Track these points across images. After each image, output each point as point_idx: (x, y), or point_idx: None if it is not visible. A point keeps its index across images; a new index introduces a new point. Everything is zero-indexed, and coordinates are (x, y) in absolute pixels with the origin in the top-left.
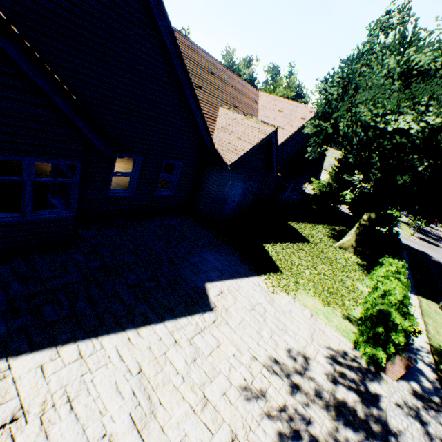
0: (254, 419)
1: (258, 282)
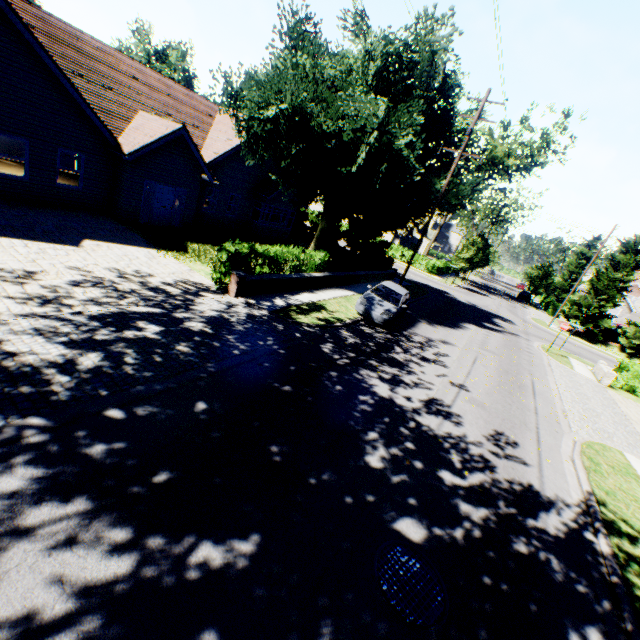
0: (70, 273)
1: (150, 251)
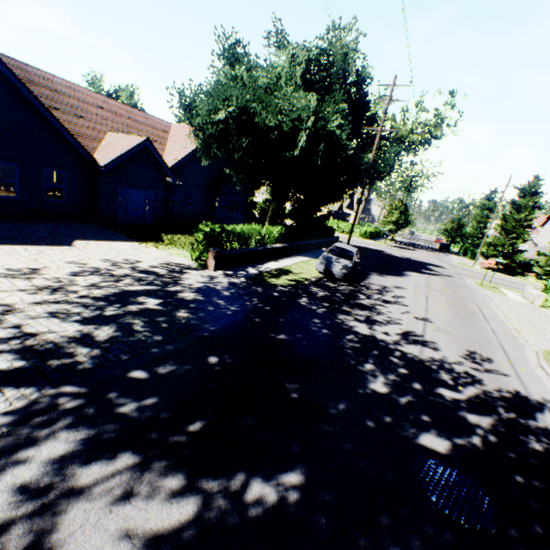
0: (69, 267)
1: (133, 244)
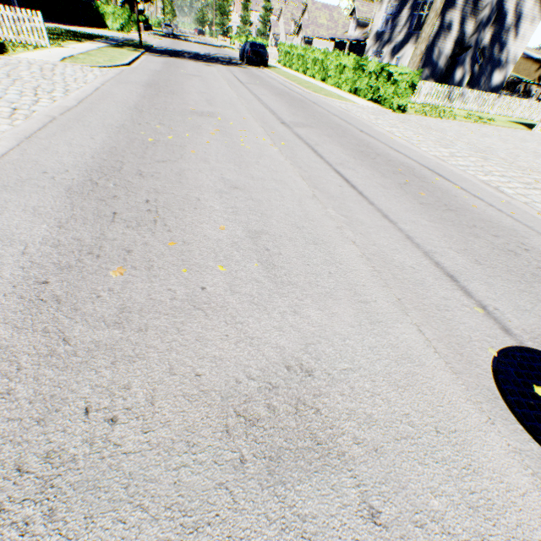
0: None
1: None
